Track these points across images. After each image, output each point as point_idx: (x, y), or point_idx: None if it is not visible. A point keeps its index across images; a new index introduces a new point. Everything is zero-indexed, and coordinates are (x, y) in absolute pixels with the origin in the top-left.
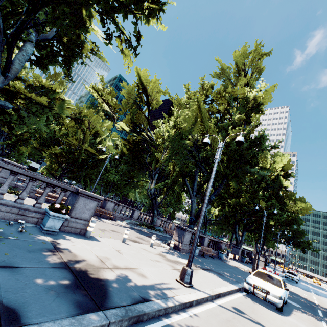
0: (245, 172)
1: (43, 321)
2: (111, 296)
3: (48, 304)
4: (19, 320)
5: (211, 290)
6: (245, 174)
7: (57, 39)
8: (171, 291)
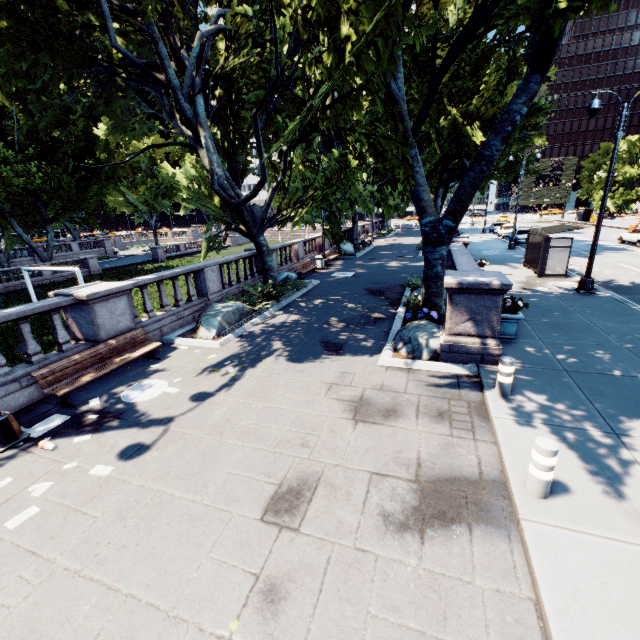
0: None
1: None
2: None
3: None
4: None
5: None
6: None
7: None
8: None
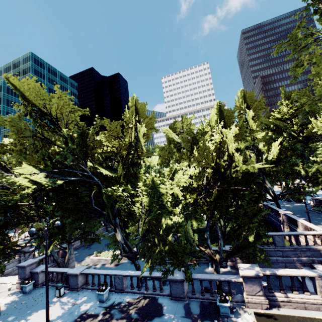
0: None
1: None
2: None
3: None
4: None
5: None
6: None
7: None
8: None
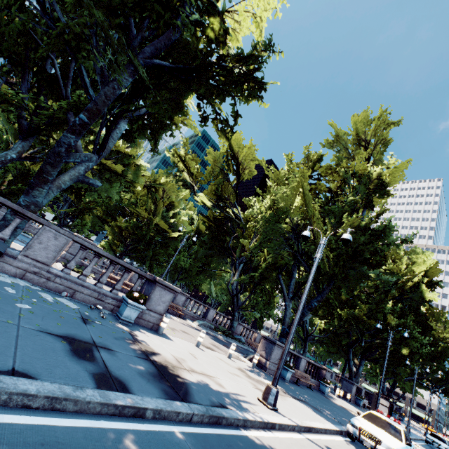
0: (360, 275)
1: (143, 396)
2: (192, 394)
3: (143, 385)
4: (128, 390)
5: (300, 421)
6: (360, 277)
7: (149, 113)
8: (252, 408)
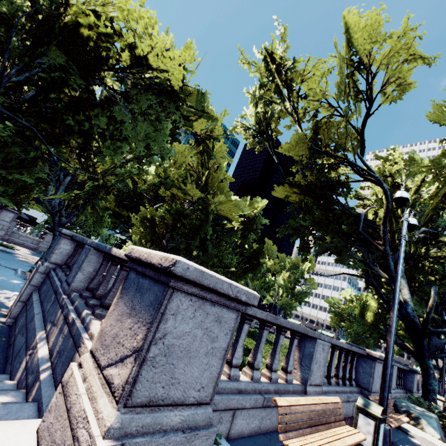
0: None
1: None
2: None
3: None
4: None
5: None
6: None
7: None
8: None
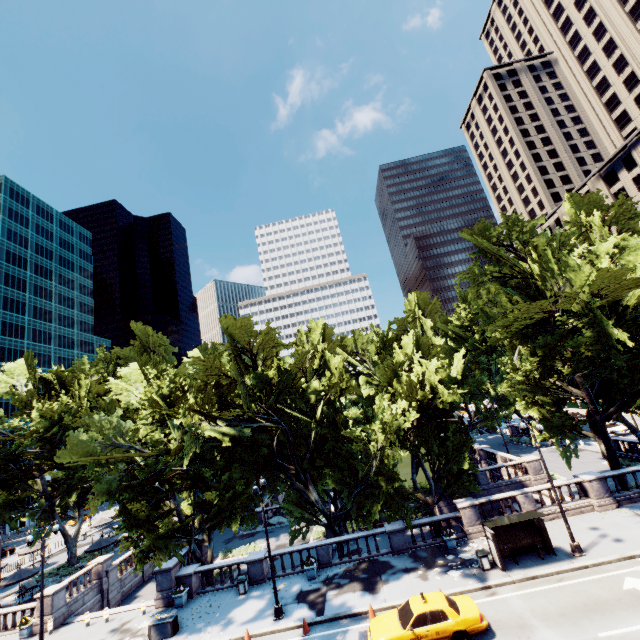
0: None
1: None
2: None
3: None
4: None
5: None
6: None
7: None
8: None
